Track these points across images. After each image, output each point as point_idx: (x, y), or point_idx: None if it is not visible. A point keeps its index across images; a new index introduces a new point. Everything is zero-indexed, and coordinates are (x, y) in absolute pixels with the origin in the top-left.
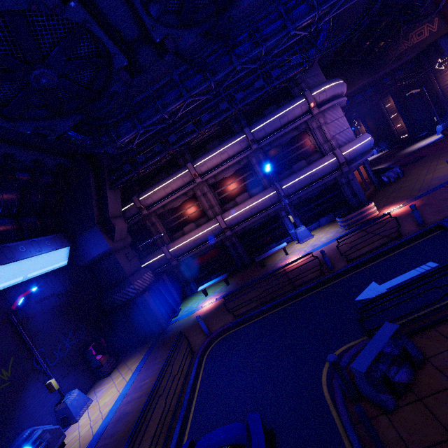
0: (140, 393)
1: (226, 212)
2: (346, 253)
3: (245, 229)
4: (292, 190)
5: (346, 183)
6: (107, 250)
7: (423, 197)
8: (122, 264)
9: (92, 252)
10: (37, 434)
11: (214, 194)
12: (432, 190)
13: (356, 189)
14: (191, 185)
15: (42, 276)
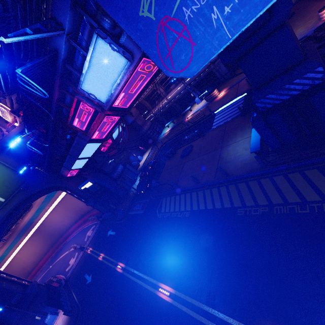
0: (150, 156)
1: (167, 95)
2: (195, 119)
3: (178, 99)
4: (190, 82)
5: (216, 70)
6: (133, 120)
7: (231, 88)
8: (139, 123)
9: (129, 121)
10: (134, 163)
11: (161, 87)
12: (235, 84)
13: (222, 73)
14: (151, 87)
15: (121, 132)
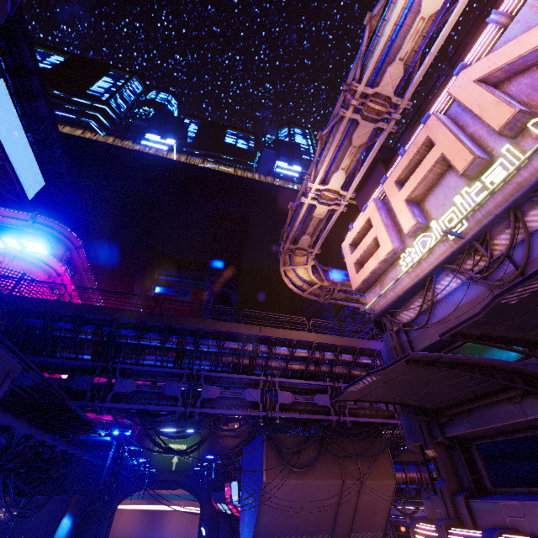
0: None
1: None
2: None
3: None
4: None
5: None
6: None
7: None
8: None
9: None
10: None
11: None
12: None
13: None
14: None
15: None
